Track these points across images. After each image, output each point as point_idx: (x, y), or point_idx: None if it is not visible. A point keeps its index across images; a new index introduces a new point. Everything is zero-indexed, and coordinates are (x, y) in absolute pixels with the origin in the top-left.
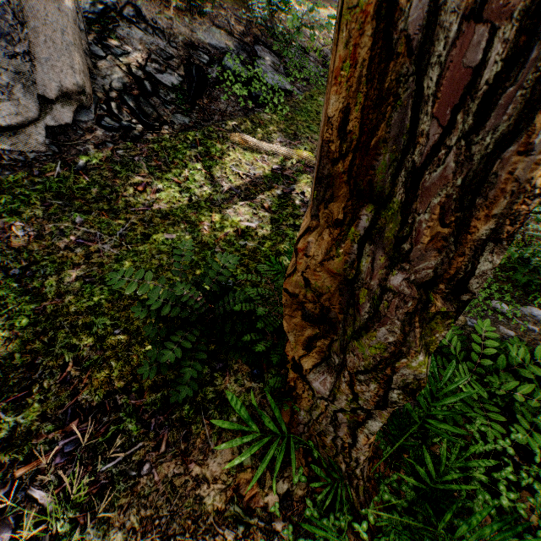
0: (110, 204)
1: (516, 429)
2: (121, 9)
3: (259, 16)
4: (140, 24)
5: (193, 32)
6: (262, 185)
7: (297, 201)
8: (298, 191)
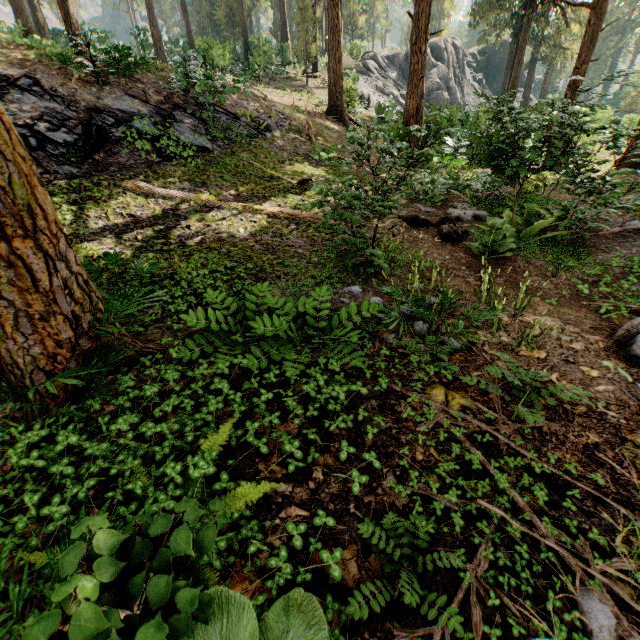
0: None
1: (247, 357)
2: (16, 80)
3: (175, 86)
4: (37, 92)
5: (99, 99)
6: (145, 222)
7: (179, 233)
8: (185, 226)
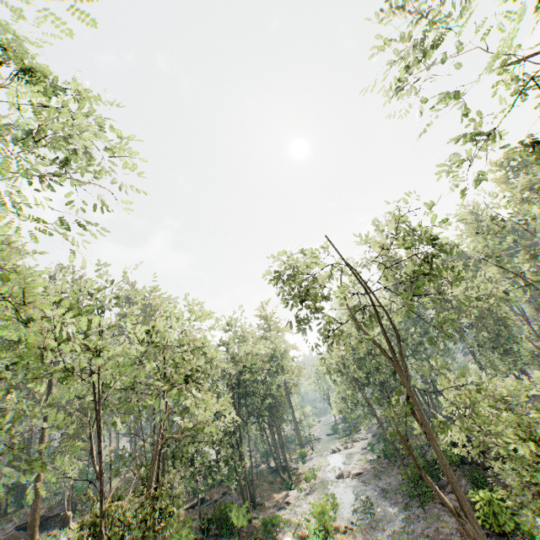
0: None
1: None
2: None
3: None
4: None
5: None
6: None
7: None
8: None
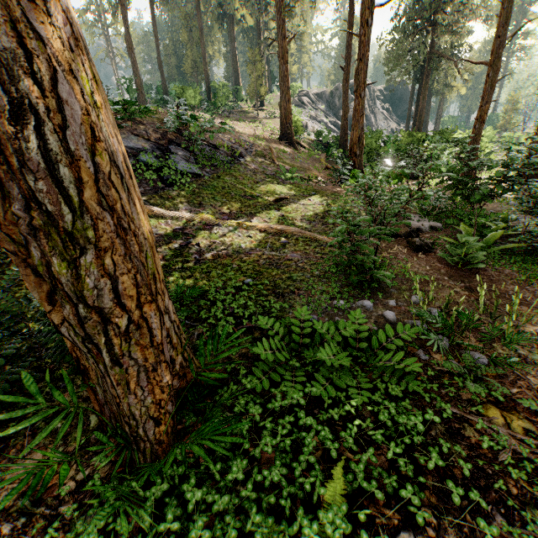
0: (2, 267)
1: (314, 385)
2: None
3: (171, 126)
4: None
5: None
6: (161, 242)
7: (191, 250)
8: (194, 243)
